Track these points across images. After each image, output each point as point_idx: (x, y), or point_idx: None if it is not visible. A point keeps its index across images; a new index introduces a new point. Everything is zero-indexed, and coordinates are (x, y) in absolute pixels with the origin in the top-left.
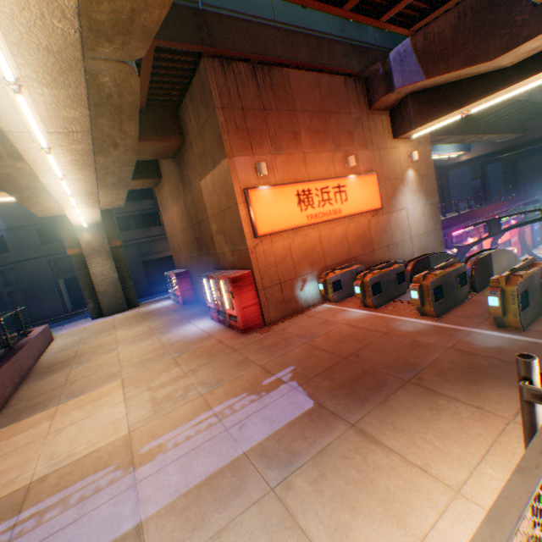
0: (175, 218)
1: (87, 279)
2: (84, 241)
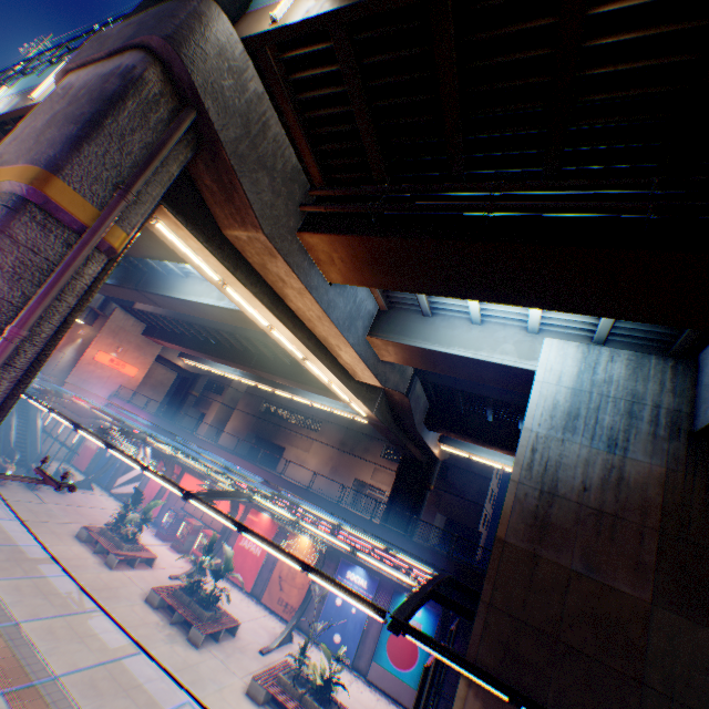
0: None
1: None
2: None
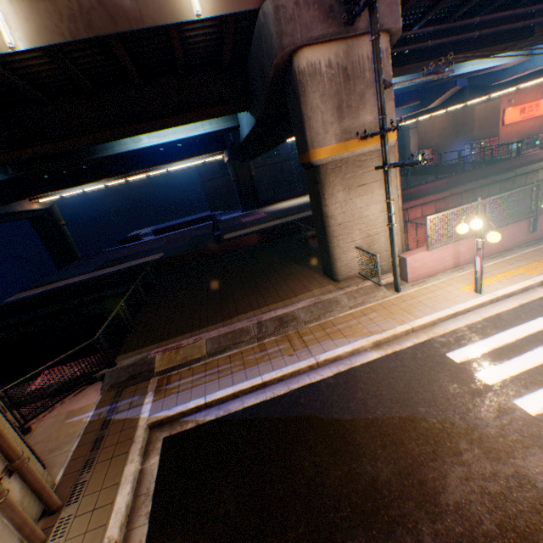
0: (436, 124)
1: None
2: None
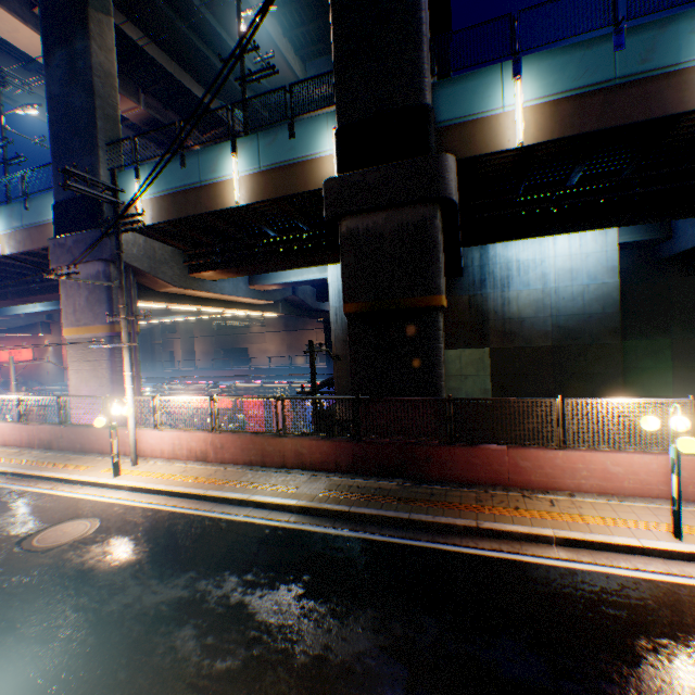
0: None
1: None
2: None
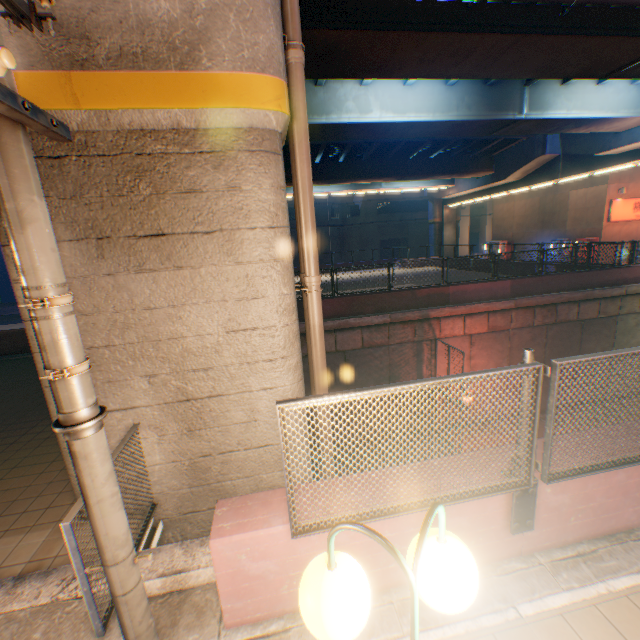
0: (516, 208)
1: (438, 238)
2: (444, 215)
